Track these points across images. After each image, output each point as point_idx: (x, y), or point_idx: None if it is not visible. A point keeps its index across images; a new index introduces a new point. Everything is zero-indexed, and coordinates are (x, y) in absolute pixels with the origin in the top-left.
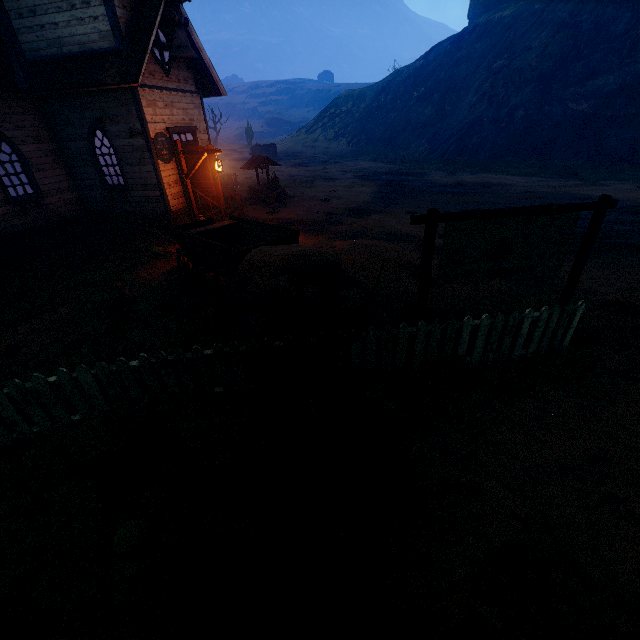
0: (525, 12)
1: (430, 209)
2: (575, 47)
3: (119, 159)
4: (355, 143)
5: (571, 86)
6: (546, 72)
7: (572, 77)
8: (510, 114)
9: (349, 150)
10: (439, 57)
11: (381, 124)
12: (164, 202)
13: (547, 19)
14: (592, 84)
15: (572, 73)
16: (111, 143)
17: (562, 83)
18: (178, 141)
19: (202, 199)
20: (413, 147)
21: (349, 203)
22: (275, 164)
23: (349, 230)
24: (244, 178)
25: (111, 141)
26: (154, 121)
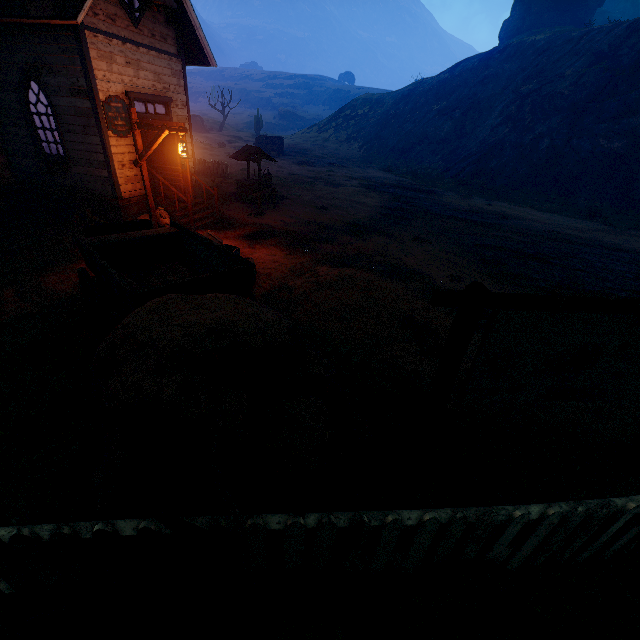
0: (561, 38)
1: (473, 284)
2: (612, 81)
3: (58, 122)
4: (367, 149)
5: (604, 121)
6: (578, 103)
7: (606, 112)
8: (535, 142)
9: (360, 155)
10: (465, 73)
11: (396, 133)
12: (112, 185)
13: (584, 48)
14: (627, 122)
15: (607, 108)
16: (48, 100)
17: (595, 117)
18: (133, 109)
19: (166, 188)
20: (427, 162)
21: (348, 216)
22: (269, 158)
23: (341, 252)
24: (239, 169)
25: (48, 97)
26: (108, 80)
